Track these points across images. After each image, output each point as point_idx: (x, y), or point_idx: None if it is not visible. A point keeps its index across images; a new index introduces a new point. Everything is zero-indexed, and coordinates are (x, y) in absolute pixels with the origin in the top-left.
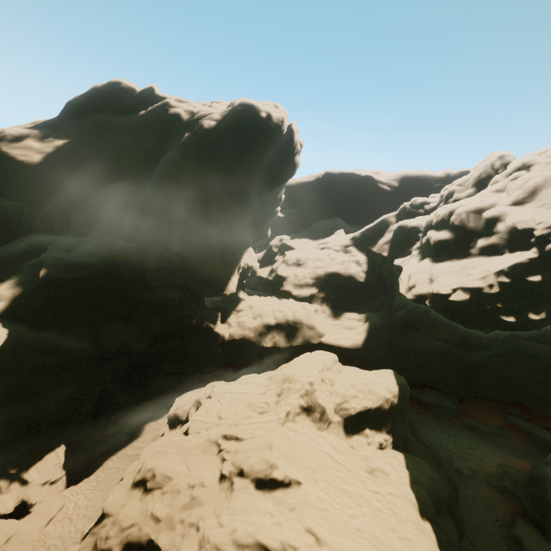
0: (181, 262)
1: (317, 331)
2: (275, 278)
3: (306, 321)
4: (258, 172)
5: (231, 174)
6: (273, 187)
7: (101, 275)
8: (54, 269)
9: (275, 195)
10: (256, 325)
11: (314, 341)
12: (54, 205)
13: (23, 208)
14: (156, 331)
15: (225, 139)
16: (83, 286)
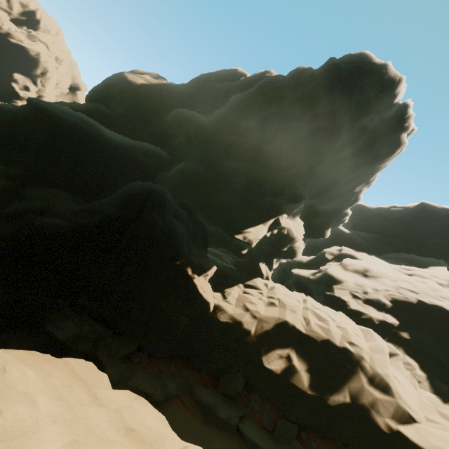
0: (200, 178)
1: (391, 402)
2: (321, 278)
3: (368, 365)
4: (346, 127)
5: (309, 108)
6: (357, 161)
7: (98, 140)
8: (50, 103)
9: (352, 185)
10: (264, 315)
11: (380, 423)
12: (131, 117)
13: (109, 113)
14: (94, 220)
15: (317, 75)
16: (63, 131)
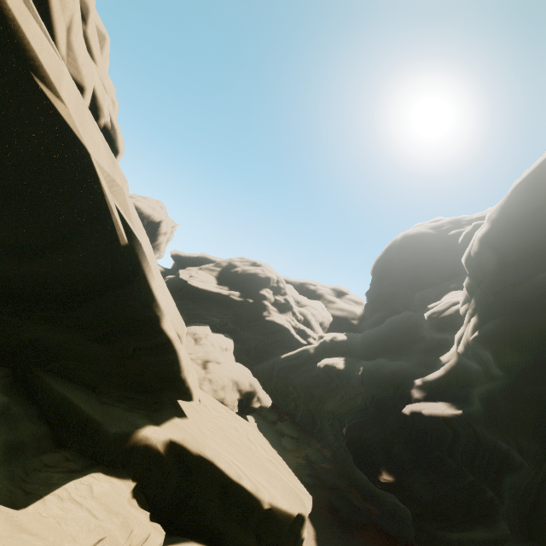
0: None
1: None
2: None
3: None
4: None
5: None
6: None
7: None
8: None
9: None
10: None
11: None
12: None
13: None
14: None
15: None
16: None
